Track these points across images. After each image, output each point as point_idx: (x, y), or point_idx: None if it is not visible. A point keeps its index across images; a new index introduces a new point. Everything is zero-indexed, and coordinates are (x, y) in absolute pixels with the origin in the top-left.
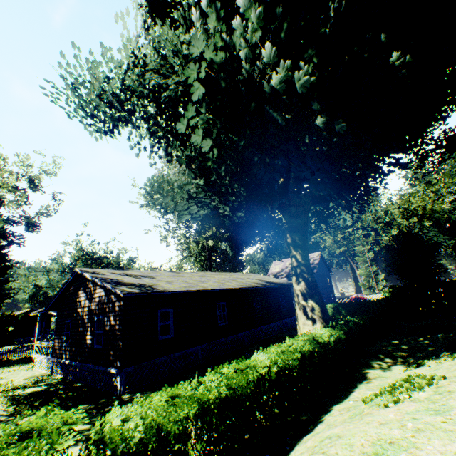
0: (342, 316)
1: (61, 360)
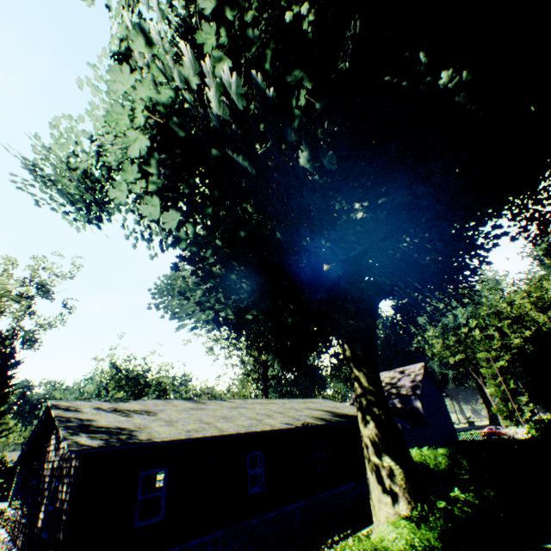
0: (464, 470)
1: (12, 549)
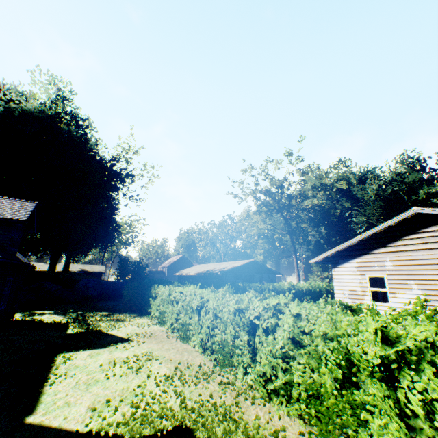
0: None
1: None
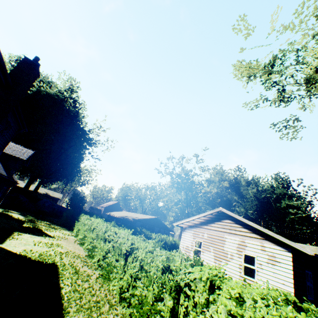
0: None
1: None
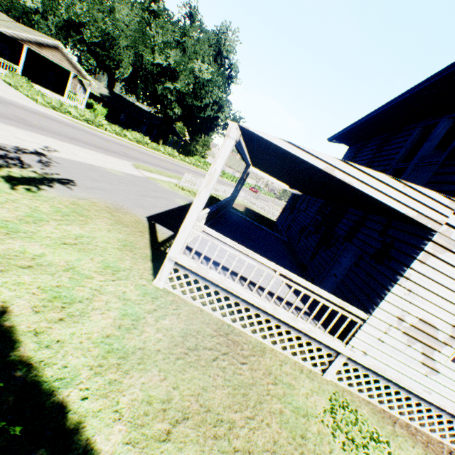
0: None
1: None
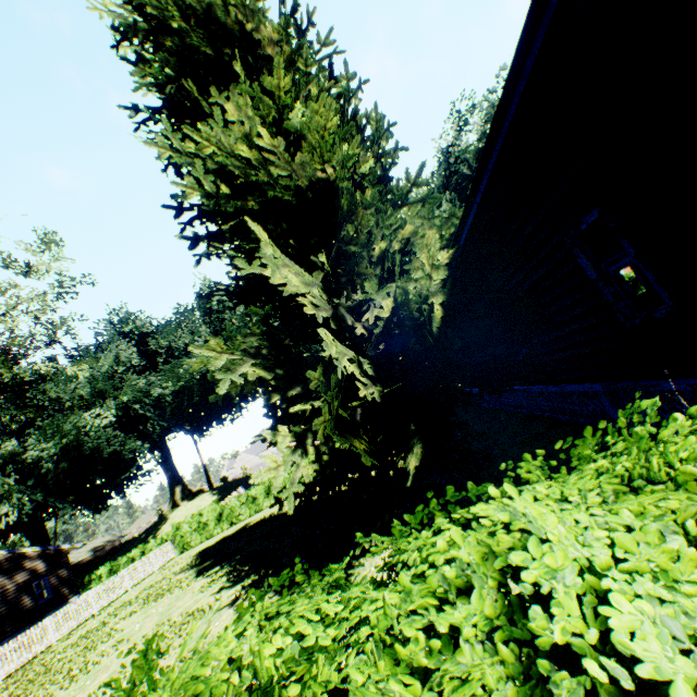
0: None
1: None
